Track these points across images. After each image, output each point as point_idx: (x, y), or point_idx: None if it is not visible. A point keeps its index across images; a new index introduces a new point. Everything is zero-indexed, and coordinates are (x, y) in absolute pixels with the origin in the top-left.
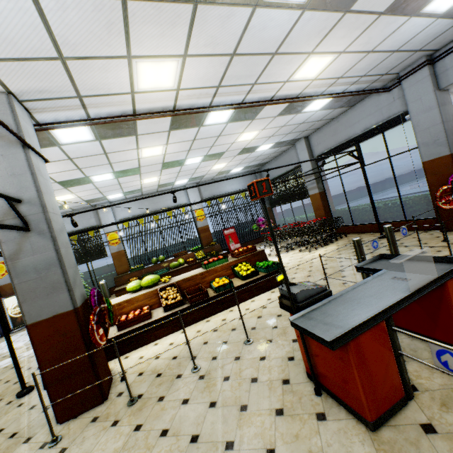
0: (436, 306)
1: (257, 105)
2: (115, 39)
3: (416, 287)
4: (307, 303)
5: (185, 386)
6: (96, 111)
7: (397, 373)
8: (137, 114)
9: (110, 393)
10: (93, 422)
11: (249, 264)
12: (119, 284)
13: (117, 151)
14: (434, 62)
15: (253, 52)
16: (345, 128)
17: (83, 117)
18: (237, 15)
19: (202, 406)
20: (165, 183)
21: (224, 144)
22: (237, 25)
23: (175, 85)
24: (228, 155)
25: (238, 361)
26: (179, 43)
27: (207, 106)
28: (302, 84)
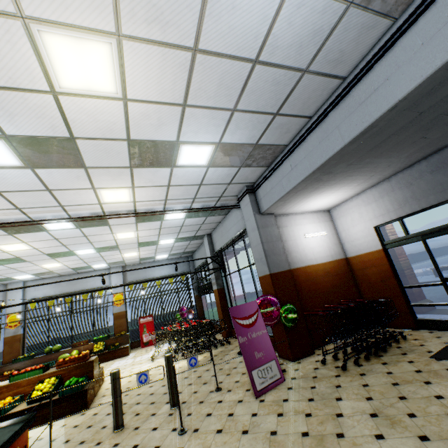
0: None
1: (77, 220)
2: None
3: None
4: None
5: None
6: None
7: None
8: None
9: None
10: None
11: (58, 380)
12: None
13: None
14: (254, 191)
15: (20, 190)
16: (226, 232)
17: None
18: None
19: None
20: (79, 267)
21: (105, 240)
22: None
23: None
24: (127, 247)
25: None
26: None
27: (19, 221)
28: (126, 204)
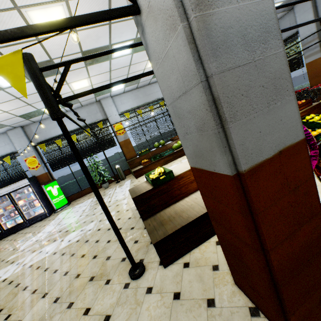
0: None
1: None
2: None
3: None
4: None
5: None
6: None
7: None
8: None
9: None
10: None
11: (319, 115)
12: (132, 167)
13: None
14: None
15: None
16: None
17: None
18: None
19: None
20: None
21: None
22: None
23: None
24: None
25: None
26: None
27: None
28: None
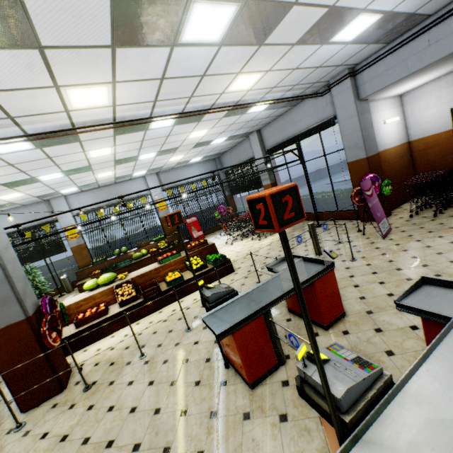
0: (311, 298)
1: (197, 114)
2: (38, 75)
3: (291, 287)
4: (217, 303)
5: (132, 371)
6: (31, 127)
7: (272, 349)
8: (75, 128)
9: (68, 383)
10: (53, 408)
11: (200, 258)
12: (81, 278)
13: (62, 154)
14: (355, 75)
15: (181, 76)
16: (290, 125)
17: (19, 132)
18: (157, 53)
19: (143, 385)
20: (123, 175)
21: (175, 141)
22: (159, 59)
23: (110, 103)
24: (183, 149)
25: (177, 346)
26: (105, 74)
27: (147, 117)
28: (239, 94)
